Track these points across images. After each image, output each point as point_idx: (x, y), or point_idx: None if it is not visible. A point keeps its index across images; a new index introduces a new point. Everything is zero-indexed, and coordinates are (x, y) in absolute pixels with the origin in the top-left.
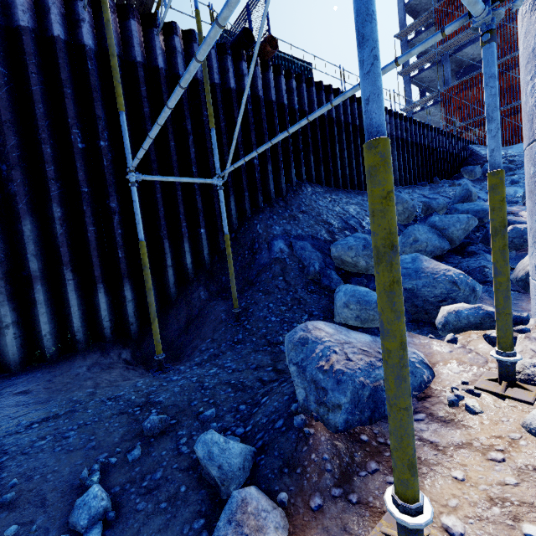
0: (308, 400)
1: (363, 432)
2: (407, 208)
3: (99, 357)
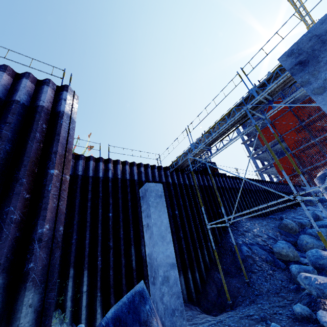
0: (318, 294)
1: None
2: (293, 226)
3: (190, 309)
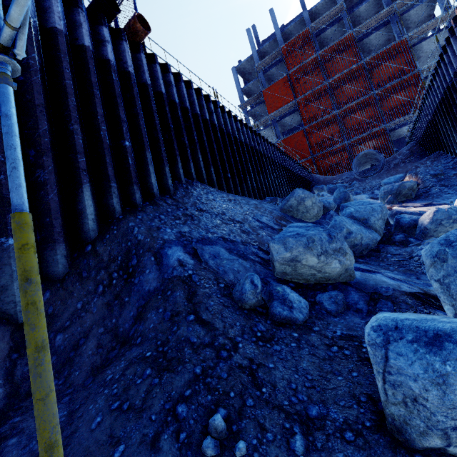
0: None
1: None
2: (315, 203)
3: None
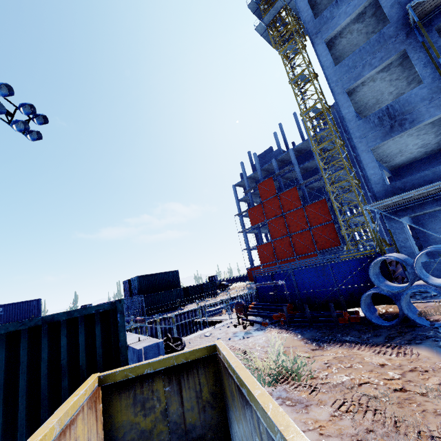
0: None
1: None
2: None
3: None
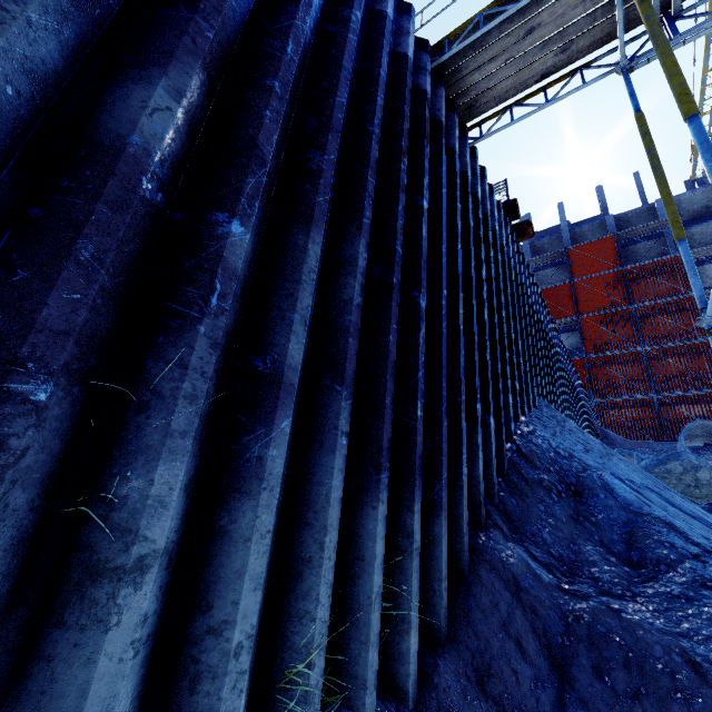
0: None
1: None
2: None
3: None
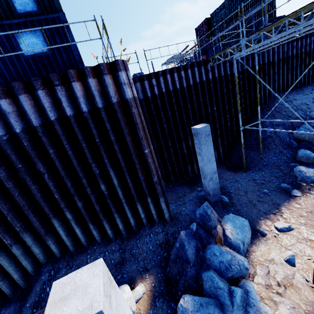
0: (301, 180)
1: (311, 184)
2: None
3: (219, 168)
